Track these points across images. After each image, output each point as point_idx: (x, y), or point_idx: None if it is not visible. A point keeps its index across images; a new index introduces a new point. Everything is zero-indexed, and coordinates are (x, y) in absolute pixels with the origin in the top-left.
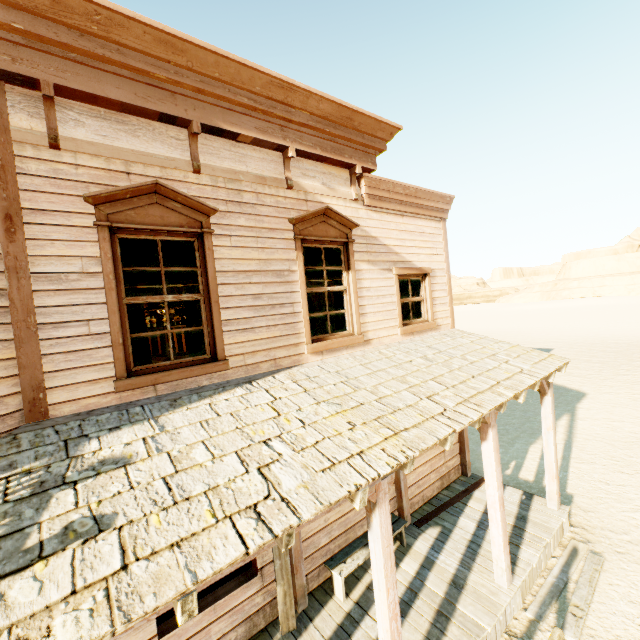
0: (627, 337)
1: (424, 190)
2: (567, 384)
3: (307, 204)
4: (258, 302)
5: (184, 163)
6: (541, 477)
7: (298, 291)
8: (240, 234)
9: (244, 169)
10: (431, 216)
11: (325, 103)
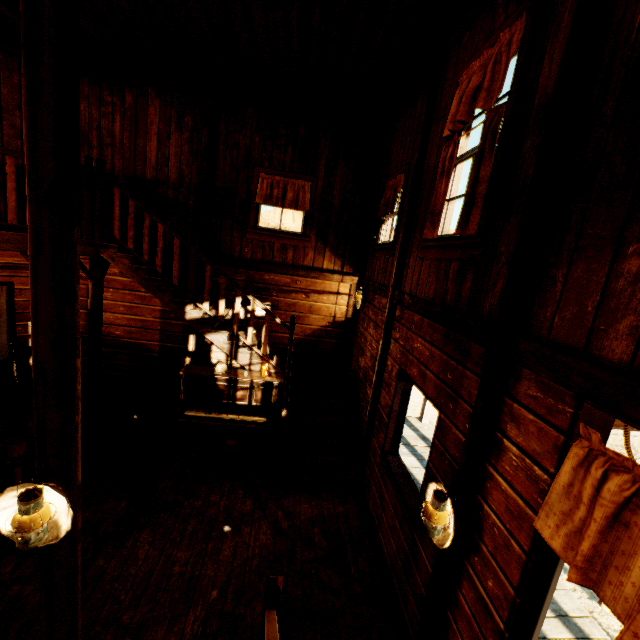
0: None
1: None
2: None
3: None
4: None
5: None
6: None
7: None
8: None
9: None
10: None
11: None
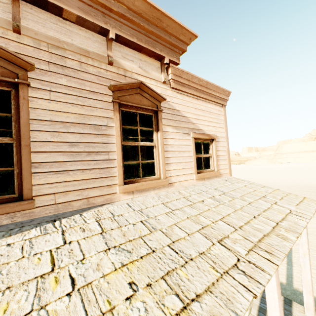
0: None
1: (212, 84)
2: None
3: (125, 79)
4: (74, 149)
5: (3, 21)
6: (291, 280)
7: (114, 143)
8: (60, 91)
9: (69, 41)
10: (216, 102)
11: (139, 1)
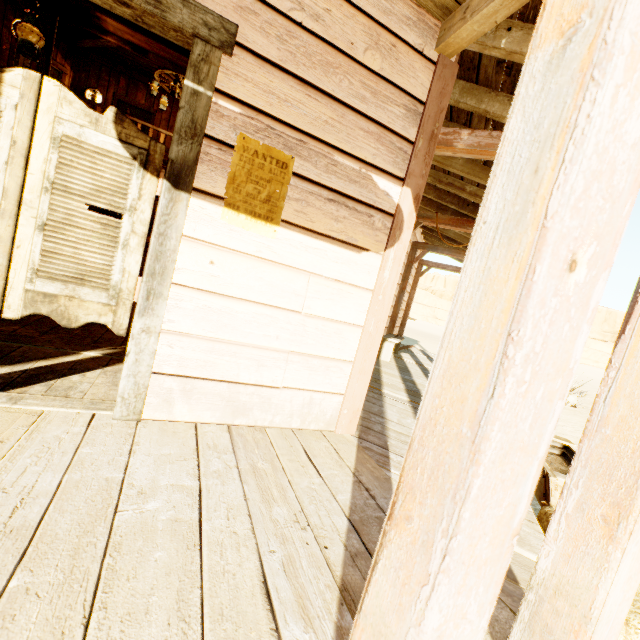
0: (418, 329)
1: None
2: (405, 335)
3: None
4: None
5: None
6: None
7: None
8: None
9: None
10: None
11: None
